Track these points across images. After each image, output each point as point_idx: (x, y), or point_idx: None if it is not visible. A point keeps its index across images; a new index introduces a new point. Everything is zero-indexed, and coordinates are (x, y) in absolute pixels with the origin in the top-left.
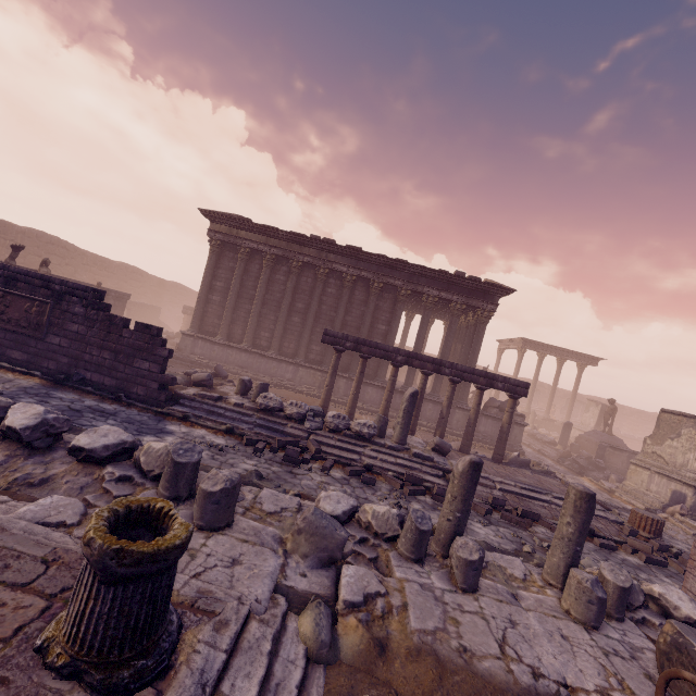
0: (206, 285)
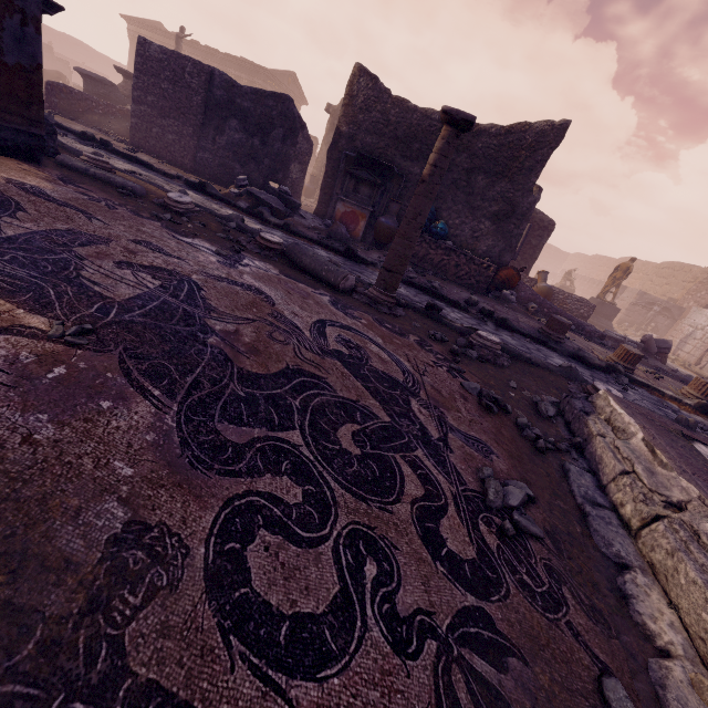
0: (130, 65)
